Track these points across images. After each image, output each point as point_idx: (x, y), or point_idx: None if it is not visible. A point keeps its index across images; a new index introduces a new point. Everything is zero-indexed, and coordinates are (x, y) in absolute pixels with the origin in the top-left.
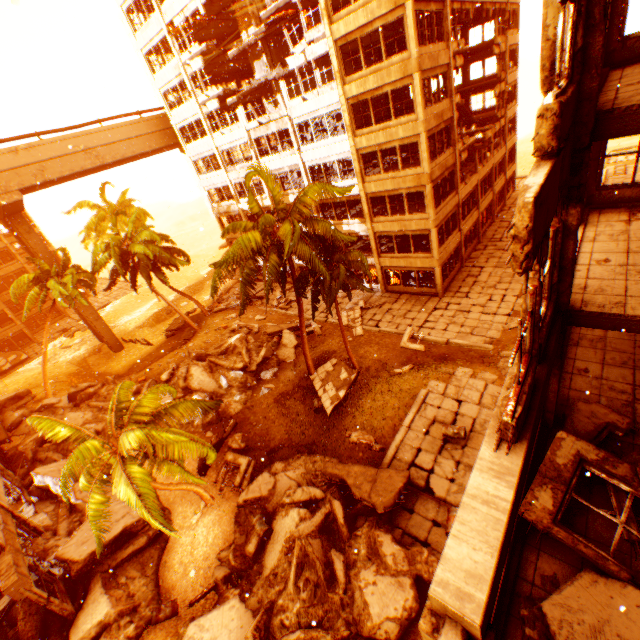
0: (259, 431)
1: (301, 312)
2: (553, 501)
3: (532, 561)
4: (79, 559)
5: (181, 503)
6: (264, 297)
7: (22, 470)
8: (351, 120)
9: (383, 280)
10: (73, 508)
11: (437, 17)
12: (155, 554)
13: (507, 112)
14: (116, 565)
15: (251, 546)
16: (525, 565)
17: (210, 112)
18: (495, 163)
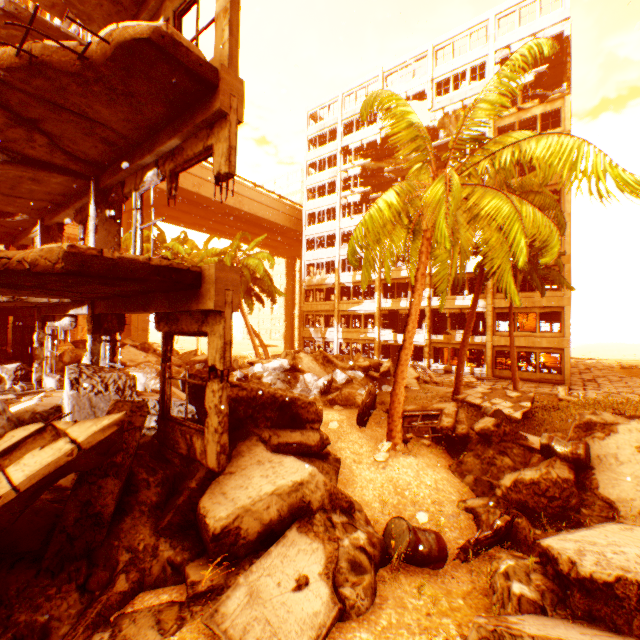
0: None
1: (476, 302)
2: None
3: None
4: (241, 383)
5: (340, 439)
6: None
7: None
8: None
9: (491, 362)
10: None
11: None
12: (330, 471)
13: None
14: (276, 445)
15: (559, 471)
16: None
17: (347, 203)
18: None
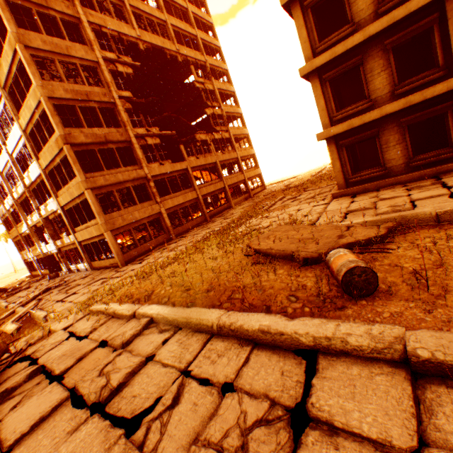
0: None
1: None
2: None
3: None
4: None
5: None
6: None
7: None
8: (14, 106)
9: (87, 256)
10: None
11: (71, 26)
12: None
13: (231, 130)
14: None
15: None
16: None
17: None
18: (223, 161)
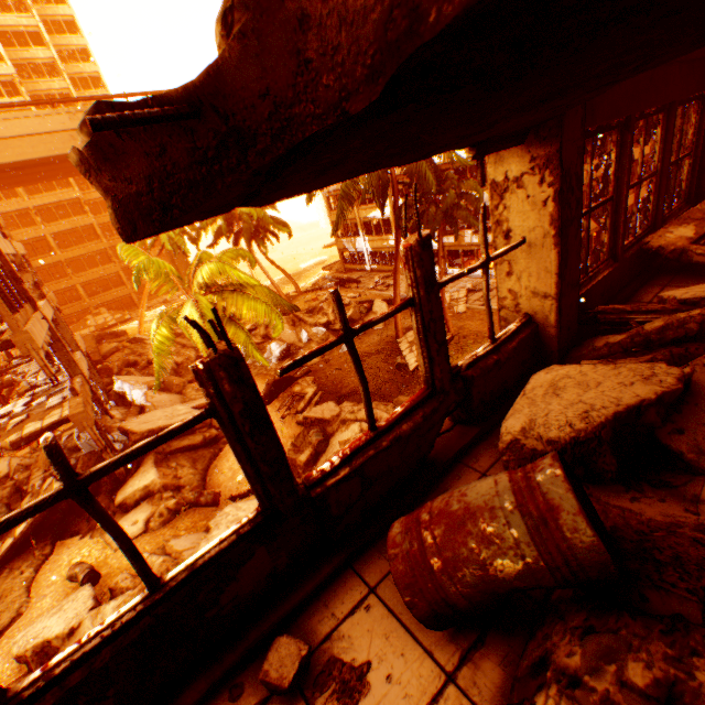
0: (332, 379)
1: (398, 255)
2: (695, 232)
3: (652, 293)
4: (138, 431)
5: None
6: (360, 282)
7: (107, 379)
8: None
9: None
10: (142, 412)
11: None
12: (207, 455)
13: None
14: (170, 452)
15: (303, 456)
16: (641, 295)
17: None
18: None
